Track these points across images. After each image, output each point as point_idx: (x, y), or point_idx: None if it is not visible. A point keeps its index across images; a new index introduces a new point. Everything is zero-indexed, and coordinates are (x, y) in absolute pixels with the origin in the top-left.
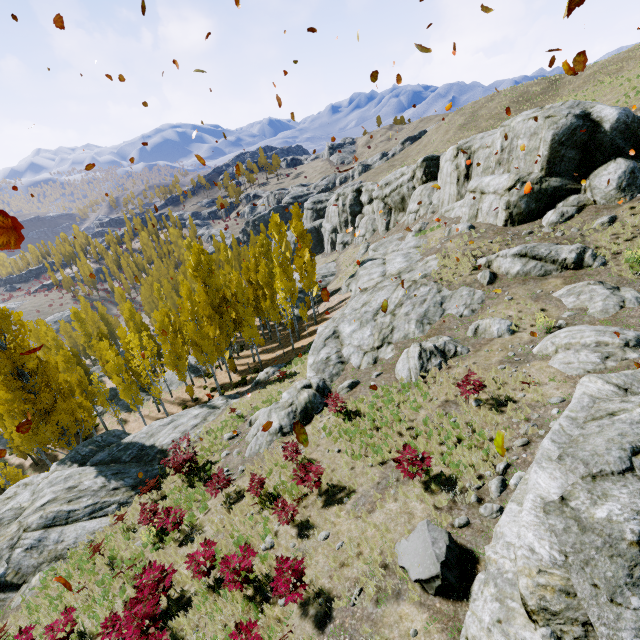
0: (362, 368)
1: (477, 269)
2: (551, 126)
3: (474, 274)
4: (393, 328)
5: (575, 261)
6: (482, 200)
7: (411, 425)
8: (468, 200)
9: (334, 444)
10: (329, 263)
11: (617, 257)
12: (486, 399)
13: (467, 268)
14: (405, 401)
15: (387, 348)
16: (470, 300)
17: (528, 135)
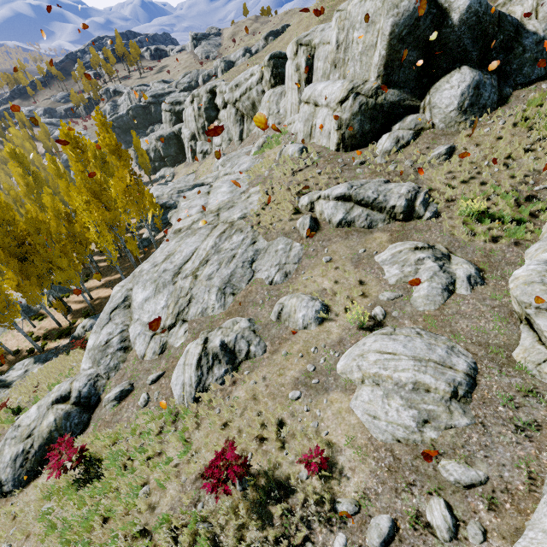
0: (146, 359)
1: (298, 212)
2: (391, 11)
3: (294, 220)
4: (191, 298)
5: (405, 210)
6: (316, 114)
7: (146, 522)
8: (303, 113)
9: (42, 543)
10: (189, 175)
11: (451, 206)
12: (258, 473)
13: (287, 211)
14: (162, 452)
15: (179, 329)
16: (285, 258)
17: (365, 24)
